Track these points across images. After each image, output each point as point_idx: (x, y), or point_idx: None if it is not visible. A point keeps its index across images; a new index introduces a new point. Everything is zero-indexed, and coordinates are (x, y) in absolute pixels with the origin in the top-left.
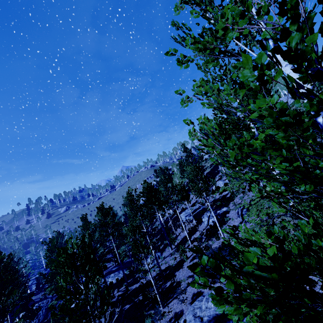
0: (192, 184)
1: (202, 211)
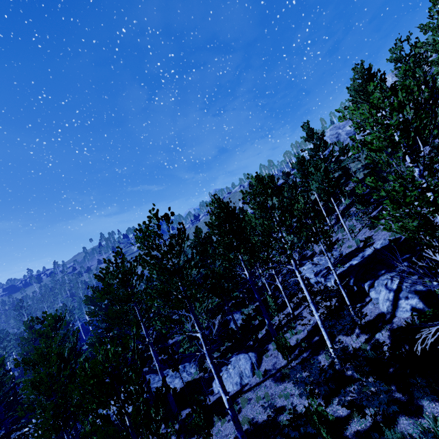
0: (377, 183)
1: (434, 312)
